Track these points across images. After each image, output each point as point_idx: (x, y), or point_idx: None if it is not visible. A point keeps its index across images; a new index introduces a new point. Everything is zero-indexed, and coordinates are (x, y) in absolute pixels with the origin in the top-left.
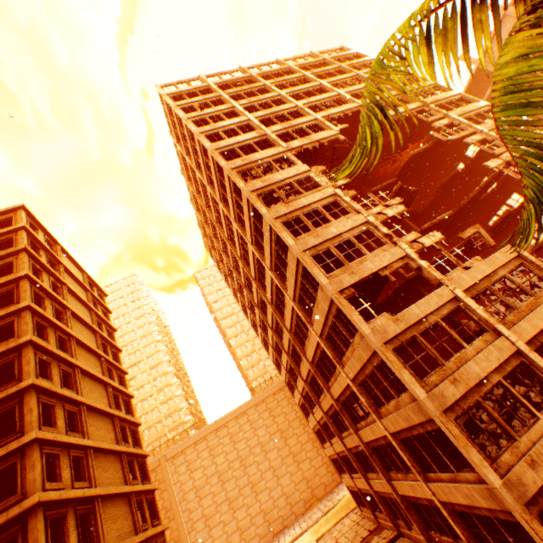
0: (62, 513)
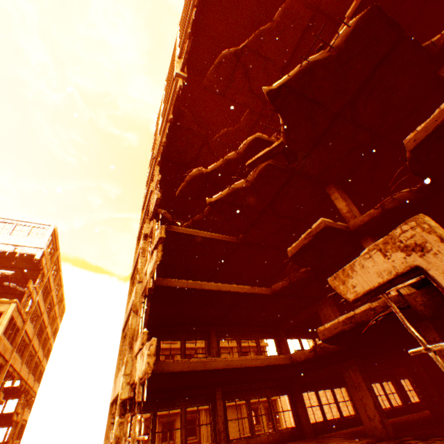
0: (171, 419)
